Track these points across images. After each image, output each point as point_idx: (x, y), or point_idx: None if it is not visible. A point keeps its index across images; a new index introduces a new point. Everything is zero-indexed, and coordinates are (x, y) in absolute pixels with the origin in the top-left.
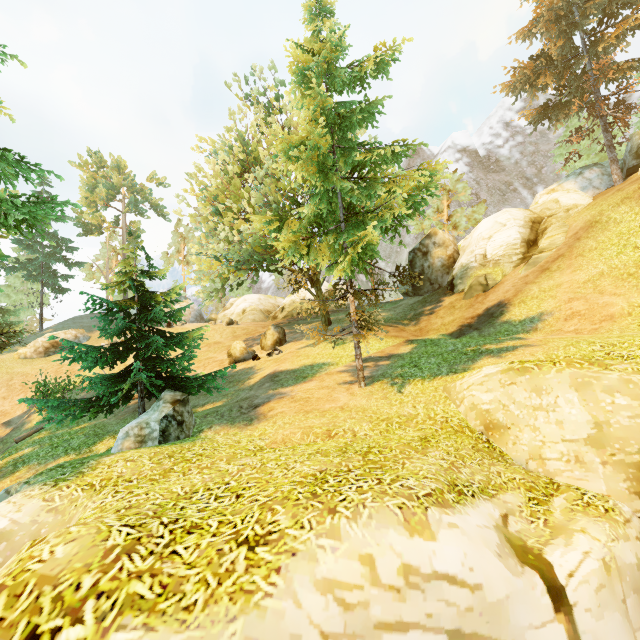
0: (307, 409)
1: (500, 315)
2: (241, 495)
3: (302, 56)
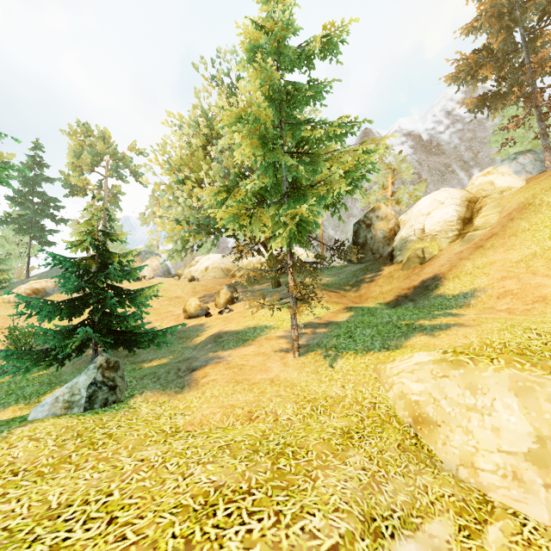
0: (239, 379)
1: (435, 288)
2: (114, 519)
3: (253, 33)
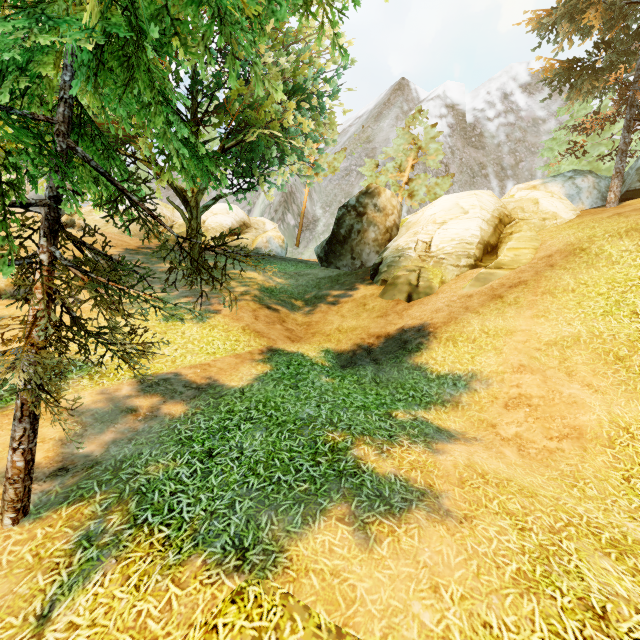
0: None
1: (415, 350)
2: None
3: None
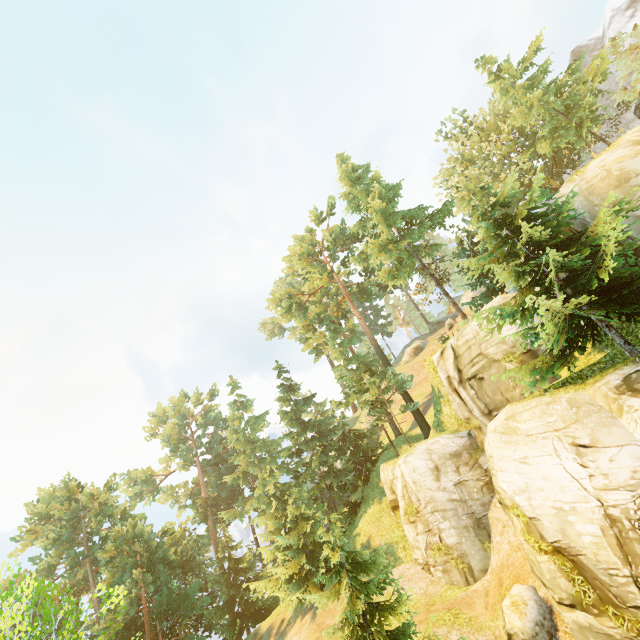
0: None
1: None
2: None
3: (498, 83)
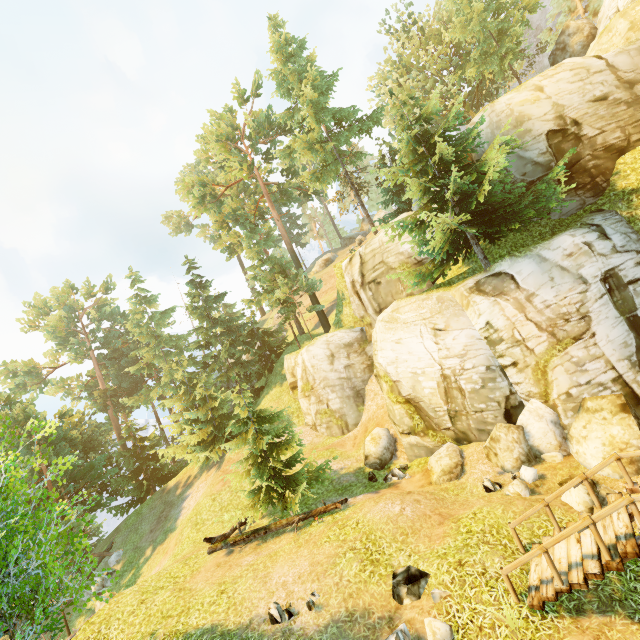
0: None
1: None
2: None
3: None
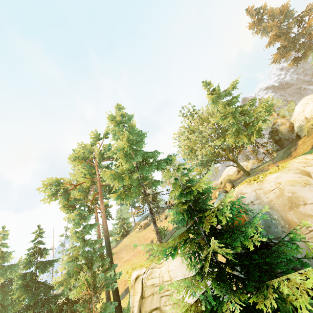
0: None
1: None
2: None
3: (211, 96)
